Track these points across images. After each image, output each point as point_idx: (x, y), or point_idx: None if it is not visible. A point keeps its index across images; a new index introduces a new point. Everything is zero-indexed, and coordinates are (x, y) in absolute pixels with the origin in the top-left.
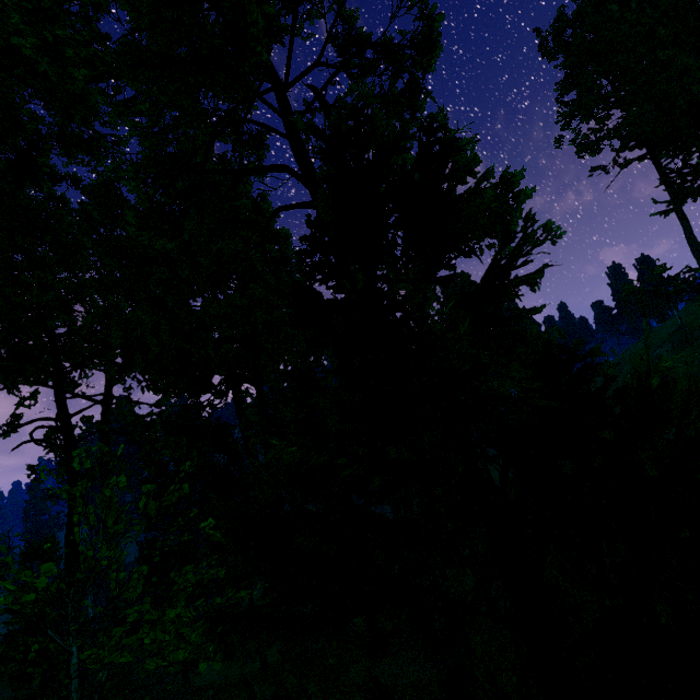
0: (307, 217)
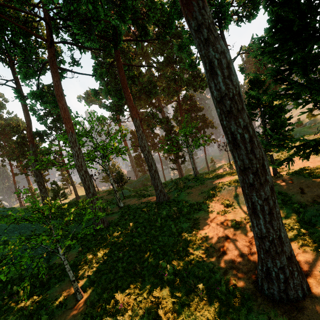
0: (249, 85)
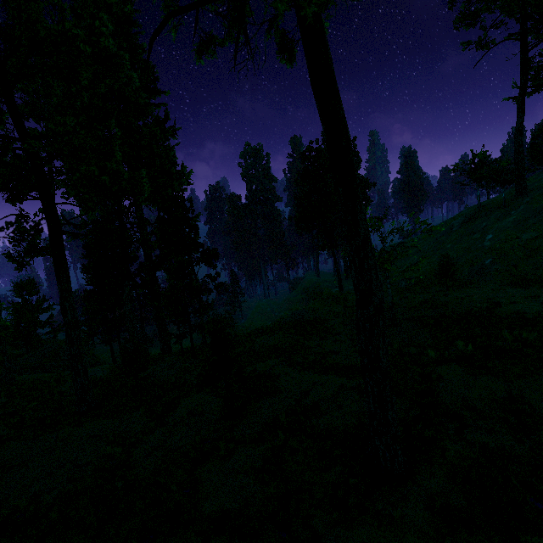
0: None
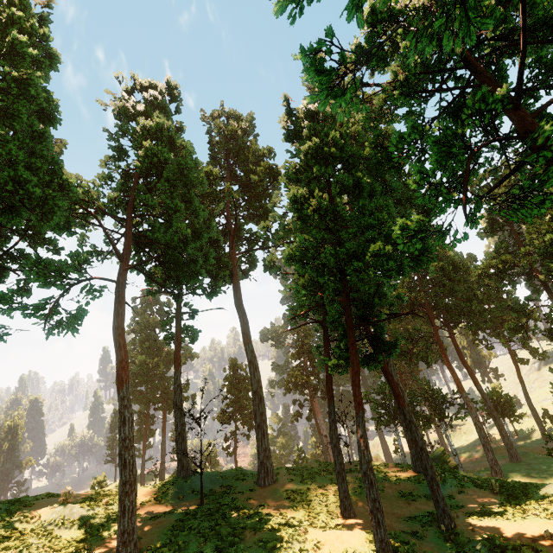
0: None
